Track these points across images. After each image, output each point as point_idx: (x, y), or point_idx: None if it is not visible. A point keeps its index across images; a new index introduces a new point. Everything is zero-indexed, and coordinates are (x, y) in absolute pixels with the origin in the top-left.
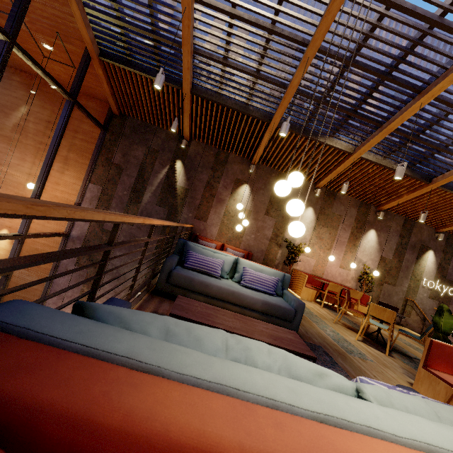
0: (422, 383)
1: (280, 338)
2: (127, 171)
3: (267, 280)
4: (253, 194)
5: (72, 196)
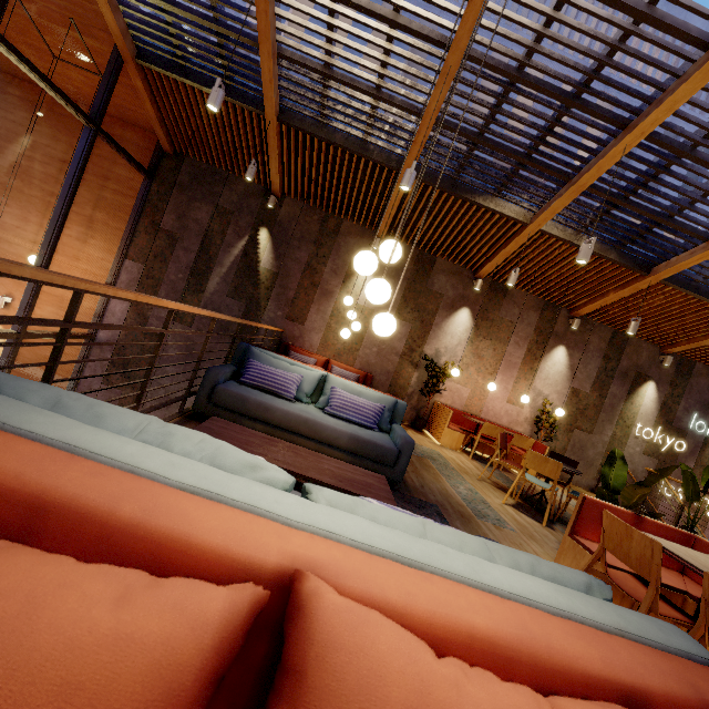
0: (566, 557)
1: (352, 481)
2: (183, 243)
3: (366, 407)
4: None
5: (99, 278)
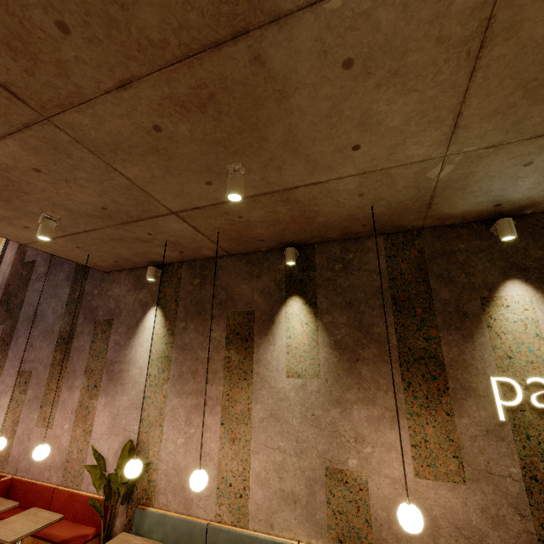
0: None
1: None
2: None
3: None
4: None
5: (1, 243)
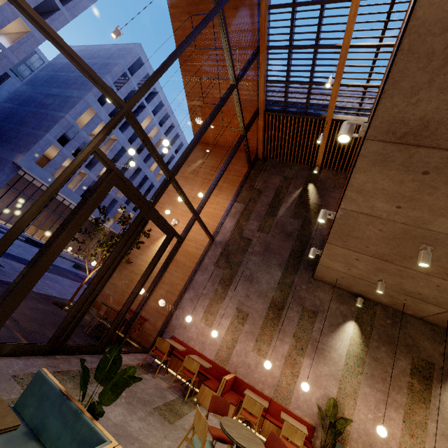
0: None
1: None
2: (265, 193)
3: None
4: None
5: (220, 211)
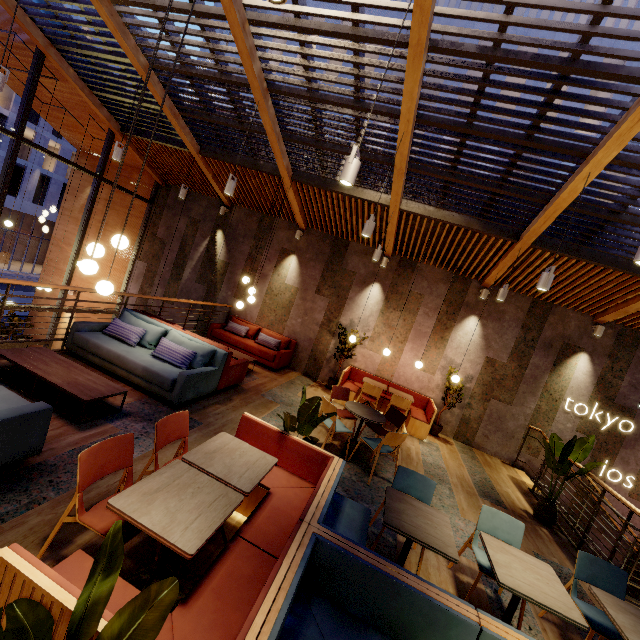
0: None
1: (82, 385)
2: (169, 246)
3: (177, 352)
4: (301, 267)
5: (122, 273)
